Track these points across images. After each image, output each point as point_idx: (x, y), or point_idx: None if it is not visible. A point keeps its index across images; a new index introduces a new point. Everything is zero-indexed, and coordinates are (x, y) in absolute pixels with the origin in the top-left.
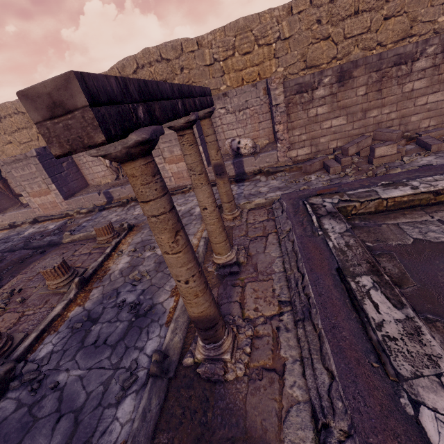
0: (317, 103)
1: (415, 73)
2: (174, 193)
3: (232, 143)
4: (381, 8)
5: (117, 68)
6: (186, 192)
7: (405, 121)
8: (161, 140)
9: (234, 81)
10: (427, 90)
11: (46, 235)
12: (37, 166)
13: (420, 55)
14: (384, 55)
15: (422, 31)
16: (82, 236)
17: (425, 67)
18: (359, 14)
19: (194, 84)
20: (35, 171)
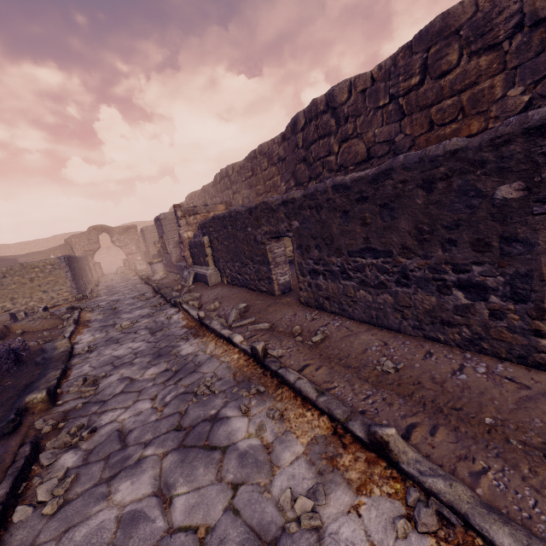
0: None
1: None
2: None
3: None
4: None
5: None
6: None
7: None
8: None
9: None
10: None
11: None
12: None
13: None
14: None
15: None
16: None
17: None
18: None
19: None
20: None
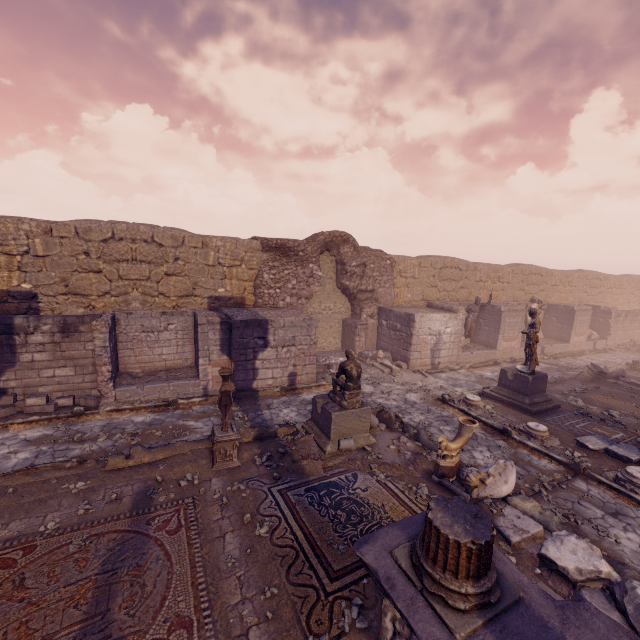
0: (619, 323)
1: (637, 320)
2: (585, 354)
3: (591, 332)
4: (598, 289)
5: (522, 269)
6: (588, 354)
7: (632, 338)
8: (578, 322)
9: (558, 297)
10: (637, 328)
11: (569, 369)
12: (522, 318)
13: (639, 315)
14: (634, 311)
15: (605, 302)
16: (616, 368)
17: (639, 319)
18: (594, 288)
19: (545, 292)
20: (519, 321)
